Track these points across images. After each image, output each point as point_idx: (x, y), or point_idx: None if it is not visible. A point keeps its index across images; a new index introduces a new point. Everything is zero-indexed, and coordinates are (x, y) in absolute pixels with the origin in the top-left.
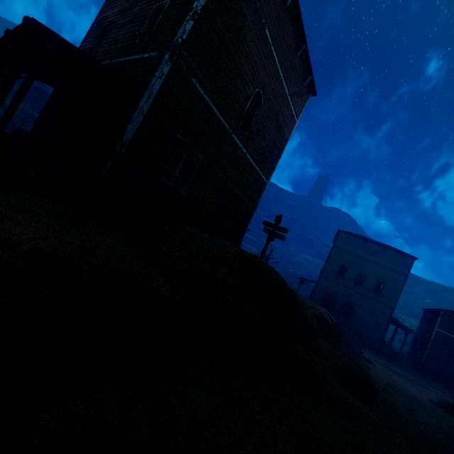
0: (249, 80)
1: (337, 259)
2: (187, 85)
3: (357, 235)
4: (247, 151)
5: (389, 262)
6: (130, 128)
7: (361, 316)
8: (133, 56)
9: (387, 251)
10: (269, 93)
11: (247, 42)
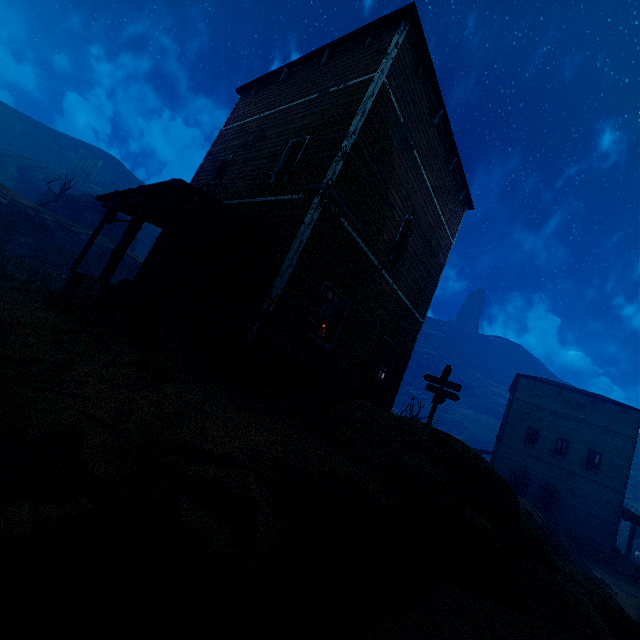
0: (398, 207)
1: (521, 417)
2: (336, 226)
3: (546, 381)
4: (398, 287)
5: (603, 419)
6: (279, 283)
7: (573, 507)
8: (269, 197)
9: (596, 403)
10: (420, 216)
11: (396, 168)
